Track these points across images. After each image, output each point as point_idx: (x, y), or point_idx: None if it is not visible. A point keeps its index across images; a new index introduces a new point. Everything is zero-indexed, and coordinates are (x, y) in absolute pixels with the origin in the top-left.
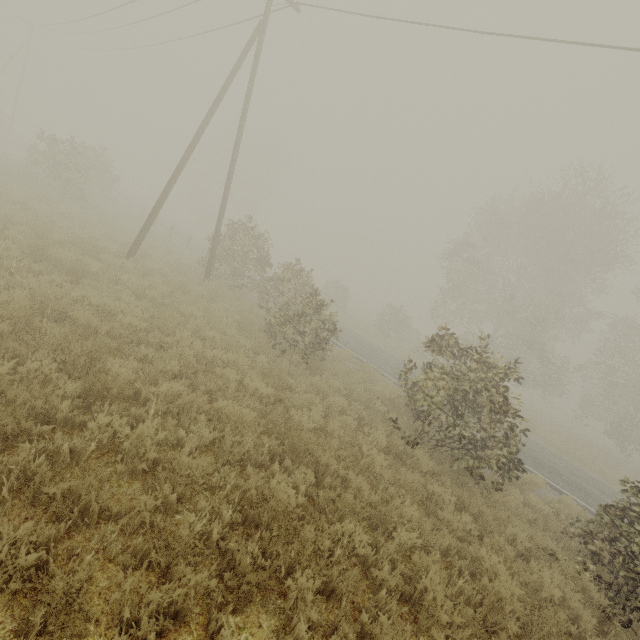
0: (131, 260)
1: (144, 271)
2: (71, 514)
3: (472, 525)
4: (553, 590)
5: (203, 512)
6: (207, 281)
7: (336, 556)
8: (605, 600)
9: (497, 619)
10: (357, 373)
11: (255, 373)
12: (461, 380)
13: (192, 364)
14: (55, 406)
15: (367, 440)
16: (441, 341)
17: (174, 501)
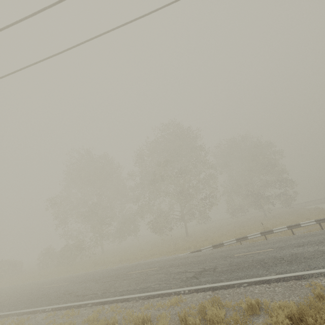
0: None
1: None
2: None
3: None
4: None
5: None
6: None
7: None
8: None
9: None
10: None
11: None
12: None
13: None
14: None
15: None
16: None
17: None
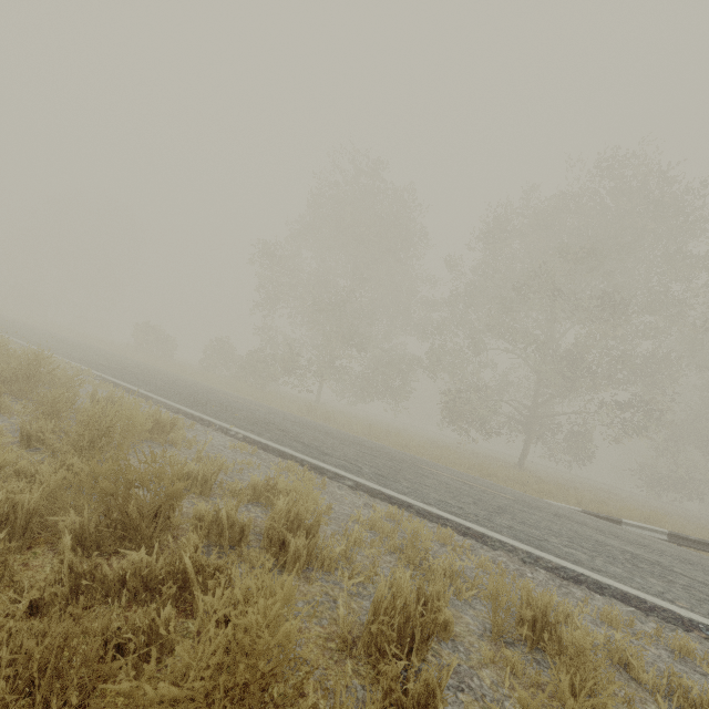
0: None
1: None
2: None
3: None
4: None
5: None
6: None
7: None
8: None
9: None
10: None
11: None
12: None
13: None
14: None
15: None
16: None
17: None
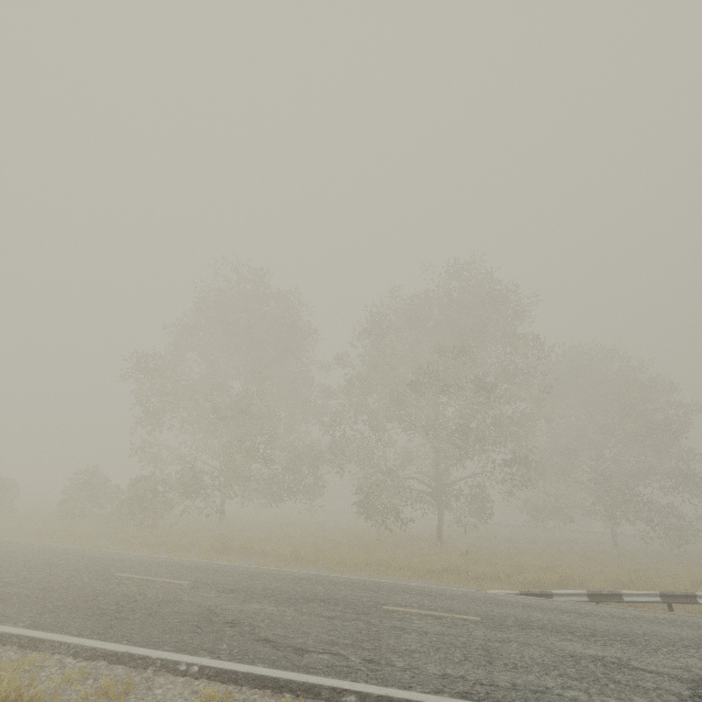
0: None
1: None
2: None
3: None
4: None
5: None
6: None
7: None
8: None
9: None
10: None
11: None
12: None
13: None
14: None
15: None
16: None
17: None
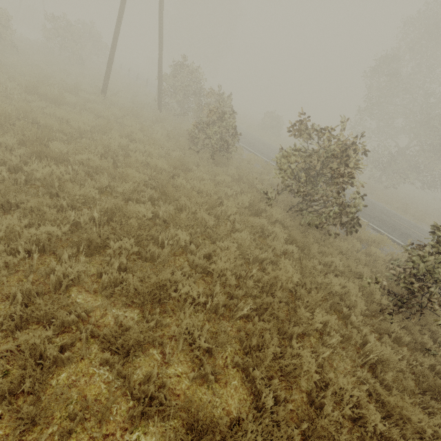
0: (101, 97)
1: (111, 104)
2: (1, 202)
3: (295, 251)
4: (335, 287)
5: (87, 216)
6: (158, 111)
7: (166, 245)
8: (385, 301)
9: (273, 291)
10: (260, 170)
11: (164, 160)
12: (311, 156)
13: (117, 151)
14: (11, 160)
15: (236, 202)
16: (299, 125)
17: (66, 207)
